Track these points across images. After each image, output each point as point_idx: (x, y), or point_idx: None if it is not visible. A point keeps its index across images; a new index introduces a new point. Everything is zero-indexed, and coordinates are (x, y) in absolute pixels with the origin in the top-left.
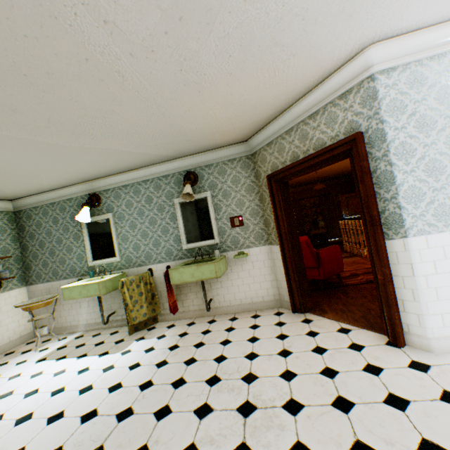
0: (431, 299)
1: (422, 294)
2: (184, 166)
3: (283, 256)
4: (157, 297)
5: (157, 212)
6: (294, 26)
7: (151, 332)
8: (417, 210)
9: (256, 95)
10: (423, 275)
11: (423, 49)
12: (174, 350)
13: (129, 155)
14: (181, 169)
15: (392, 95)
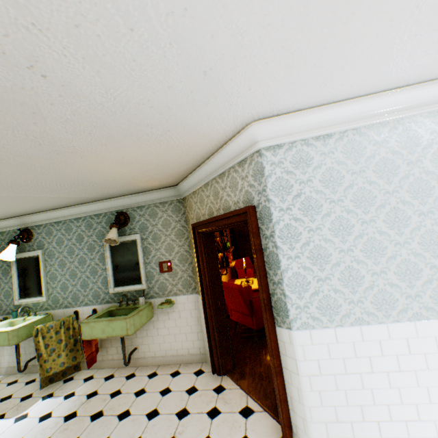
0: (315, 403)
1: (306, 397)
2: (116, 206)
3: (204, 310)
4: (80, 343)
5: (87, 252)
6: (146, 111)
7: (64, 387)
8: (301, 300)
9: (154, 157)
10: (307, 374)
11: (307, 129)
12: (67, 421)
13: (47, 198)
14: (112, 209)
15: (278, 174)
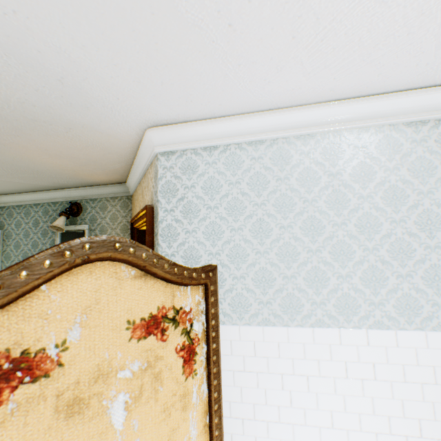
0: None
1: None
2: (71, 196)
3: None
4: None
5: (41, 236)
6: (32, 109)
7: None
8: None
9: (78, 152)
10: None
11: (196, 139)
12: None
13: (1, 181)
14: (68, 199)
15: (169, 177)
